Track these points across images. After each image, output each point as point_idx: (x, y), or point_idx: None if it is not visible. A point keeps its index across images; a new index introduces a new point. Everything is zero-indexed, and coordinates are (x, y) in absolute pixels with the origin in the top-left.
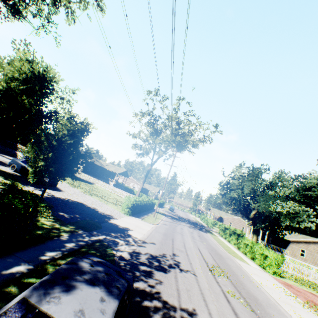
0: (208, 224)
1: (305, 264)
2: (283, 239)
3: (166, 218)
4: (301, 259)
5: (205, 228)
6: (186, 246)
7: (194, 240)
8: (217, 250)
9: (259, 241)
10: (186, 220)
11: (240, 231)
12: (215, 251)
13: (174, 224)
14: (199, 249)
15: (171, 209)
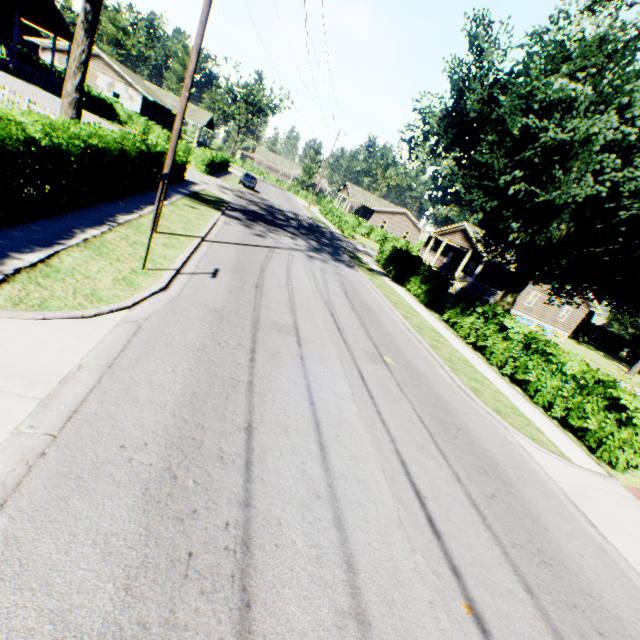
0: (345, 230)
1: (525, 317)
2: (505, 271)
3: (224, 227)
4: (523, 310)
5: (344, 245)
6: (367, 581)
7: (356, 366)
8: (447, 397)
9: (456, 275)
10: (293, 223)
11: (404, 243)
12: (460, 431)
13: (258, 255)
14: (427, 507)
15: (248, 183)
